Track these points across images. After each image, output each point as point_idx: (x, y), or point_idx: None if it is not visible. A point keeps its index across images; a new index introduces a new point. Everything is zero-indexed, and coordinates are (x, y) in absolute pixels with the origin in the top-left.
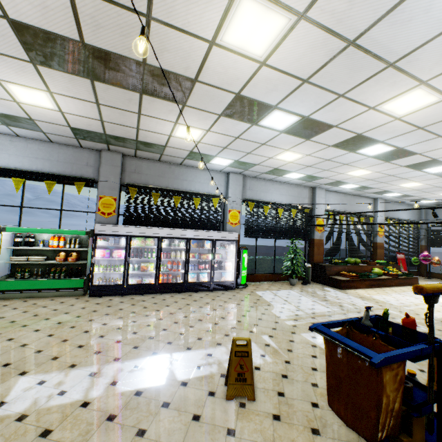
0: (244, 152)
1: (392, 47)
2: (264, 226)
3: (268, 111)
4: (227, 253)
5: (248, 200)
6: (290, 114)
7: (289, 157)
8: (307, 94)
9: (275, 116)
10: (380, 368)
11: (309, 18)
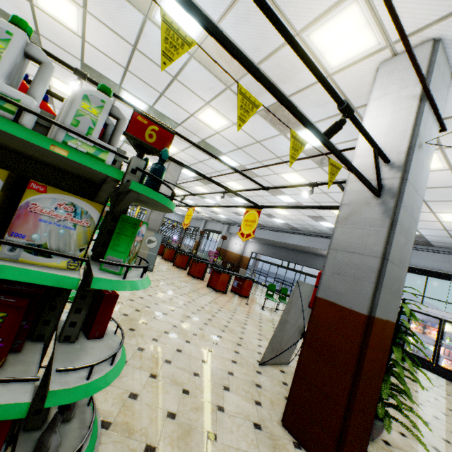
0: None
1: None
2: None
3: None
4: None
5: None
6: None
7: None
8: None
9: None
10: None
11: None
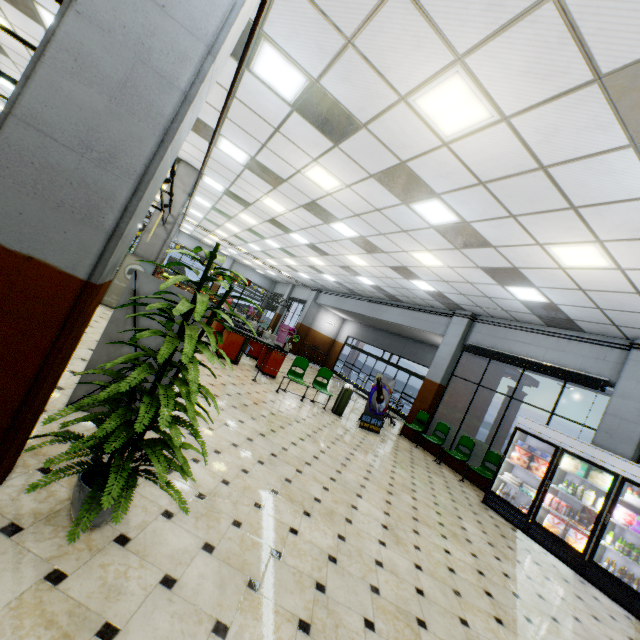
0: None
1: None
2: None
3: None
4: None
5: None
6: None
7: None
8: None
9: None
10: None
11: None
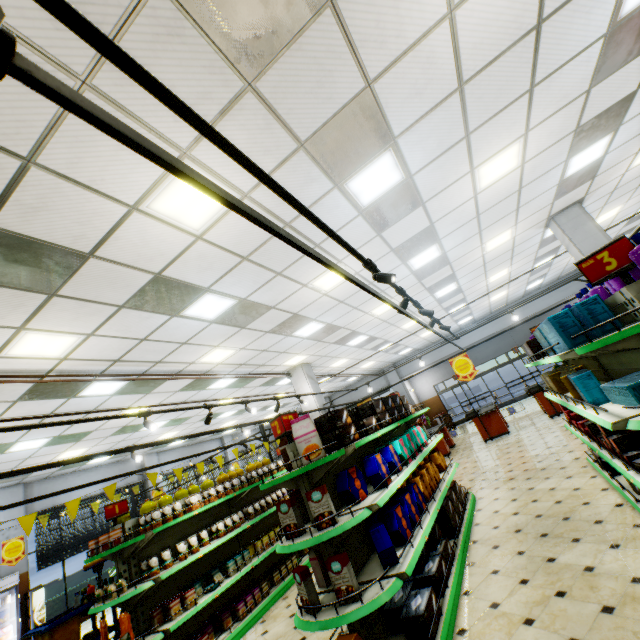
0: (7, 469)
1: (84, 407)
2: (74, 537)
3: (11, 445)
4: (0, 613)
5: (38, 514)
6: (38, 439)
7: (75, 453)
8: (43, 430)
9: (23, 444)
10: (54, 632)
11: (4, 417)
